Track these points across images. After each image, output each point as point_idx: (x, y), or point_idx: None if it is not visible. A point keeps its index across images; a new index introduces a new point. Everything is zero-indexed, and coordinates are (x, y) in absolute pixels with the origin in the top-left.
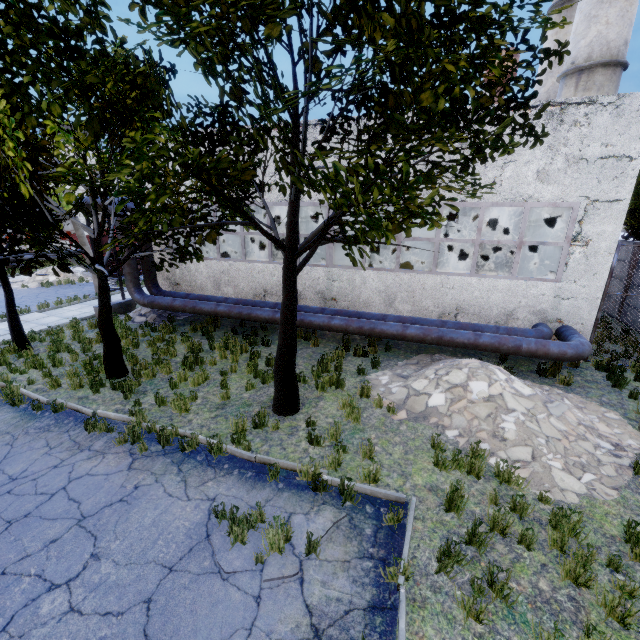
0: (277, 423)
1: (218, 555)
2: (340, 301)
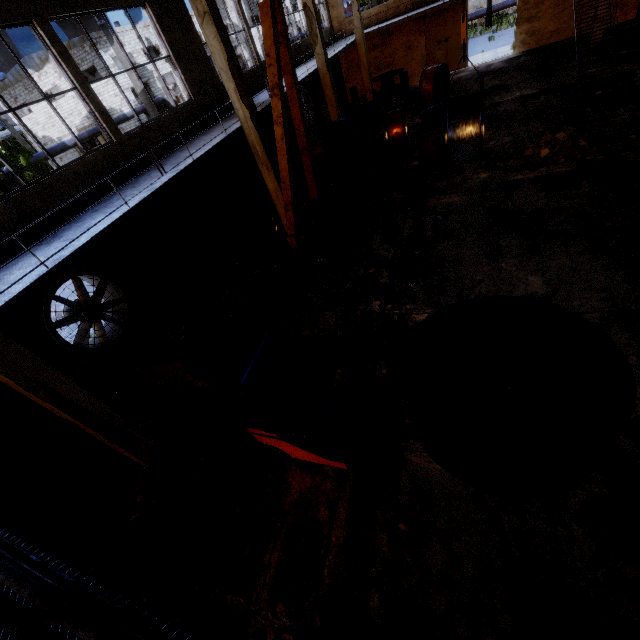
0: (490, 29)
1: (497, 32)
2: (484, 7)
